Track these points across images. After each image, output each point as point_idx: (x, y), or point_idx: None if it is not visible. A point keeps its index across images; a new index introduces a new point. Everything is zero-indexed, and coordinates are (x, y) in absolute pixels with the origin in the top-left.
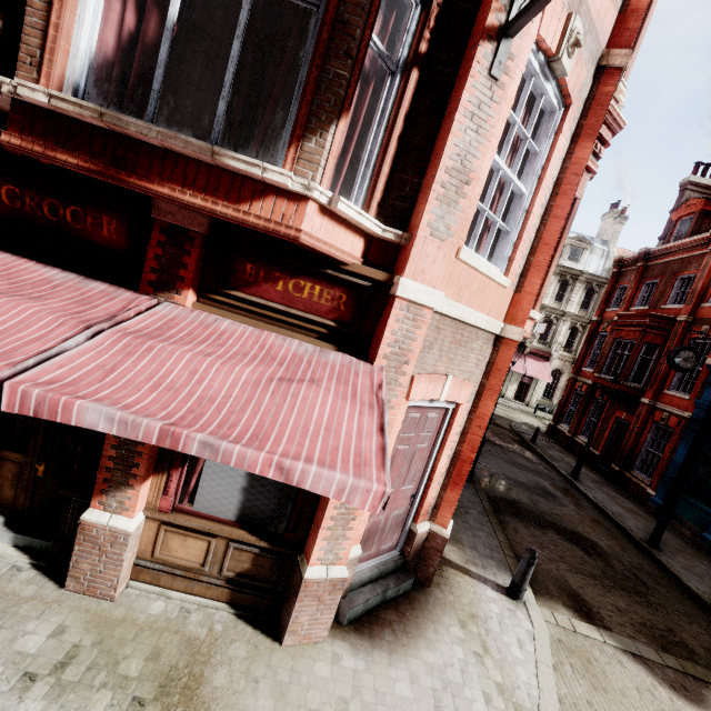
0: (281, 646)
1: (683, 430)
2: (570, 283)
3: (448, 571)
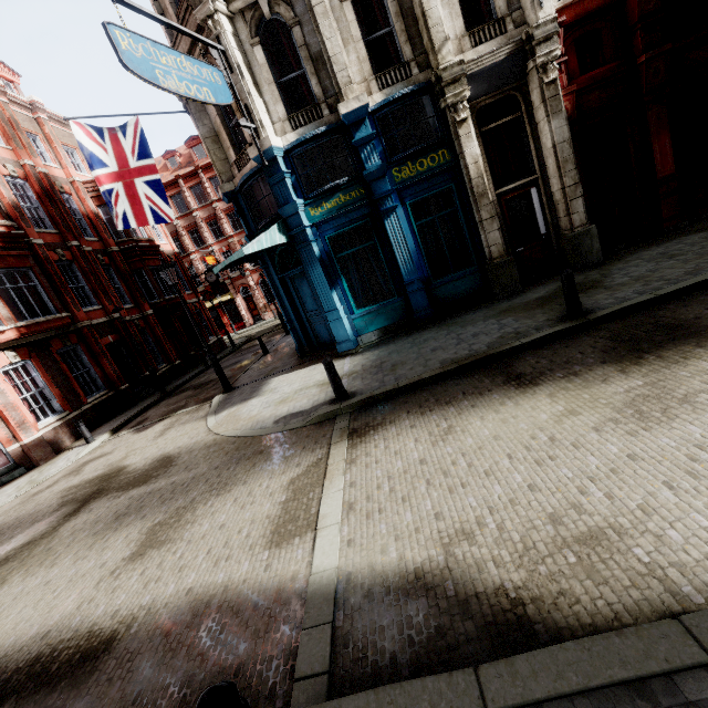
0: None
1: None
2: None
3: (63, 453)
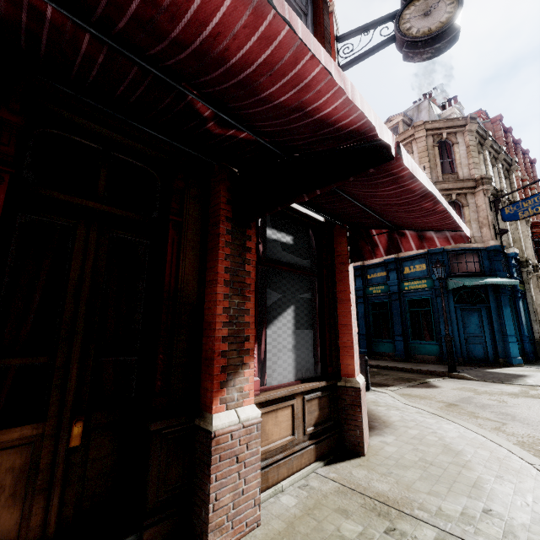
0: (365, 456)
1: None
2: None
3: None
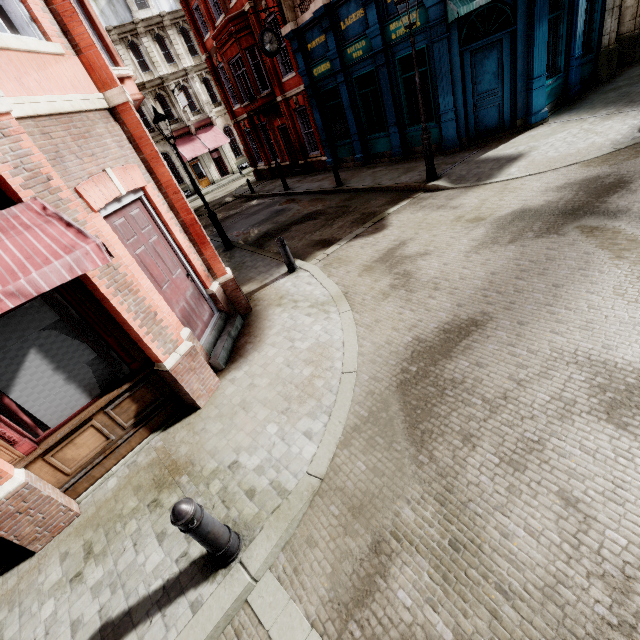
0: (201, 409)
1: (308, 101)
2: (164, 36)
3: (256, 296)
